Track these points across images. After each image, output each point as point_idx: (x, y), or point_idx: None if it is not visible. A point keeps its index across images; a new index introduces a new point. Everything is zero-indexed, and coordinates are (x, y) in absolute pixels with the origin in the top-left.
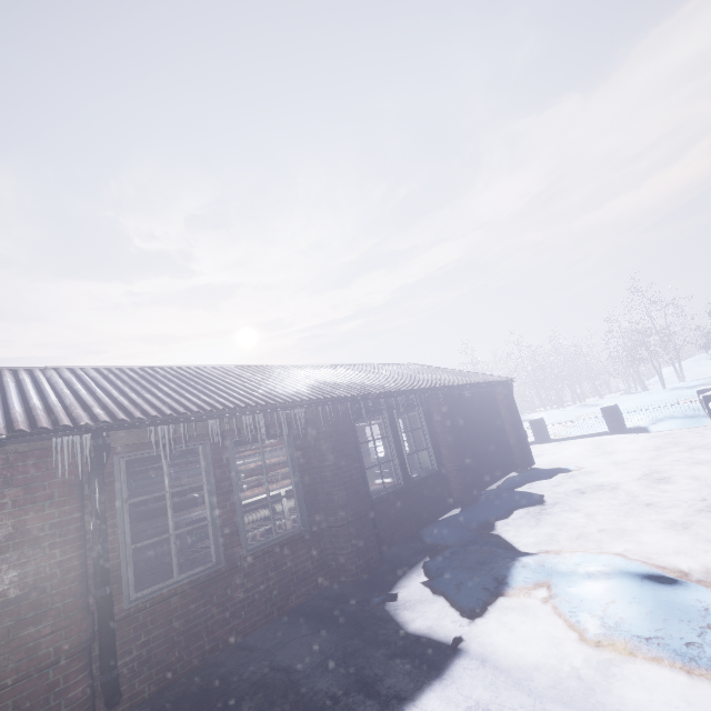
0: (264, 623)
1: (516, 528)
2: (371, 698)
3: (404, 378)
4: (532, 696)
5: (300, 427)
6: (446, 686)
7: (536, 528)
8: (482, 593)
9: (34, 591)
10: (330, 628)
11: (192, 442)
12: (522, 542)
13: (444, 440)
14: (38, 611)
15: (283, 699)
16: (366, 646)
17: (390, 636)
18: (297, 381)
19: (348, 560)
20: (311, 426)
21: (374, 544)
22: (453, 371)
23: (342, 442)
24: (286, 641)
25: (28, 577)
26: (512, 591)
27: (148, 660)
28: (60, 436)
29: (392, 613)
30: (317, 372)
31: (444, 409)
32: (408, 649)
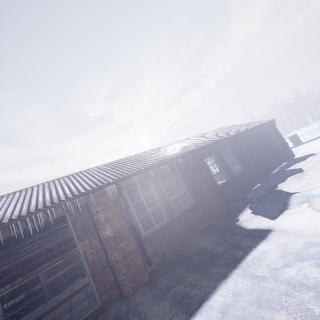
0: (190, 237)
1: (289, 184)
2: (238, 249)
3: (219, 134)
4: (305, 237)
5: (182, 165)
6: (267, 241)
7: (299, 182)
8: (277, 210)
9: (117, 234)
10: (216, 234)
11: (145, 180)
12: (293, 189)
13: (245, 156)
14: (120, 239)
15: (206, 255)
16: (231, 236)
17: (240, 231)
18: (174, 149)
19: (215, 211)
20: (186, 164)
21: (225, 204)
22: (242, 125)
23: (200, 167)
24: (200, 240)
25: (114, 230)
26: (291, 207)
27: (156, 252)
28: (106, 187)
29: (239, 225)
30: (180, 143)
31: (242, 143)
32: (249, 234)
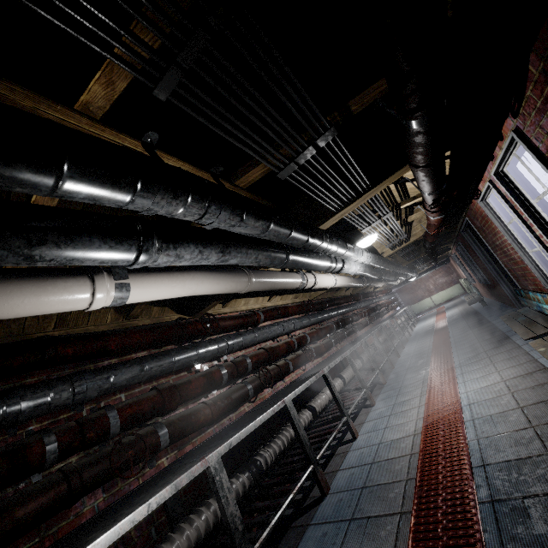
0: None
1: None
2: None
3: None
4: None
5: None
6: None
7: None
8: None
9: None
10: None
11: None
12: None
13: None
14: None
15: None
16: None
17: None
18: None
19: None
20: None
21: None
22: None
23: None
24: None
25: None
26: None
27: None
28: None
29: None
30: None
31: None
32: None
